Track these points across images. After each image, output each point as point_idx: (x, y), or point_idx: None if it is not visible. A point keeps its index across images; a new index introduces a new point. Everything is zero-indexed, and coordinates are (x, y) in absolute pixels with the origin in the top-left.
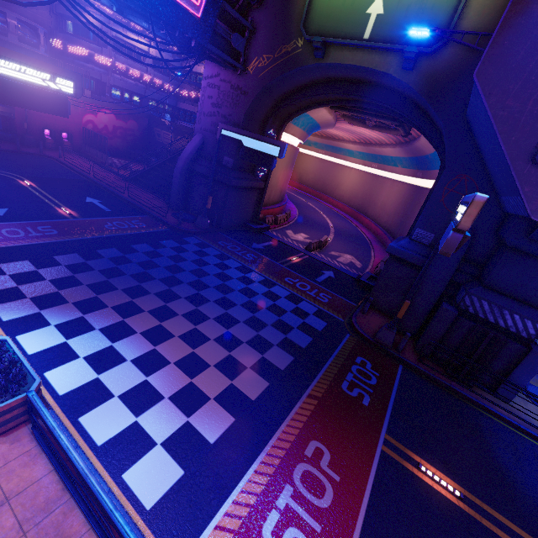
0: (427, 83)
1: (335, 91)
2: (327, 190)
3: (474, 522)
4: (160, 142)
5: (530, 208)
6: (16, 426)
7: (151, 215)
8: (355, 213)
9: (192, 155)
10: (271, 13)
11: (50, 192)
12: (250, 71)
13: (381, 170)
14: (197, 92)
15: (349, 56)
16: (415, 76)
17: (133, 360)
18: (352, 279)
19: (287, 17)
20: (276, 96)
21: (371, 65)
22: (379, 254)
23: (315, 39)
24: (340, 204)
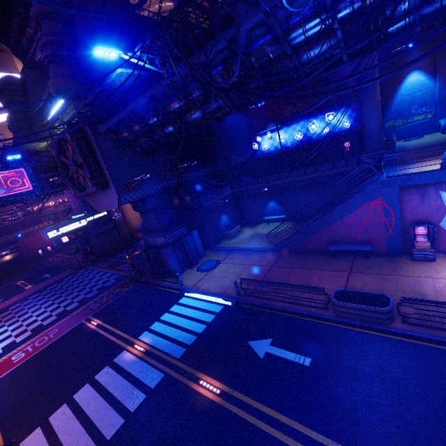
0: None
1: None
2: None
3: (93, 331)
4: None
5: (97, 209)
6: None
7: (71, 268)
8: None
9: None
10: None
11: (28, 281)
12: None
13: None
14: None
15: None
16: None
17: (11, 330)
18: None
19: None
20: None
21: None
22: None
23: None
24: None
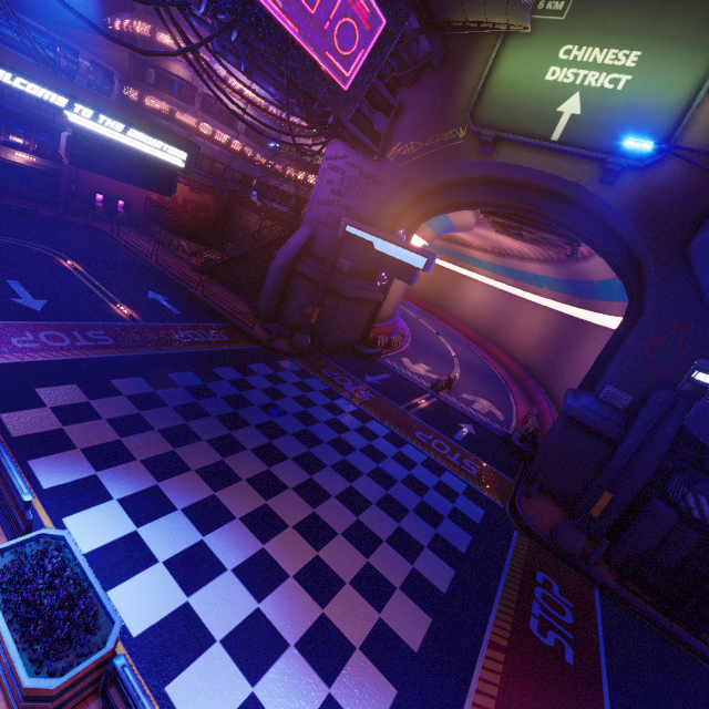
0: (632, 203)
1: (496, 194)
2: (442, 304)
3: None
4: (240, 224)
5: None
6: (71, 708)
7: (233, 324)
8: (480, 338)
9: (296, 250)
10: (427, 94)
11: (102, 279)
12: (390, 157)
13: (518, 288)
14: (297, 170)
15: (527, 157)
16: (616, 192)
17: (235, 569)
18: (498, 438)
19: (447, 101)
20: (416, 191)
21: (556, 171)
22: (521, 401)
23: (486, 133)
24: (460, 325)
